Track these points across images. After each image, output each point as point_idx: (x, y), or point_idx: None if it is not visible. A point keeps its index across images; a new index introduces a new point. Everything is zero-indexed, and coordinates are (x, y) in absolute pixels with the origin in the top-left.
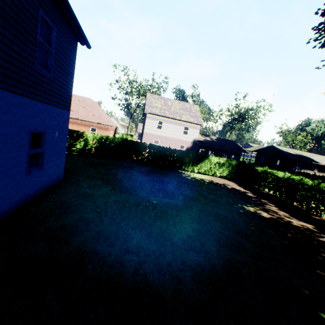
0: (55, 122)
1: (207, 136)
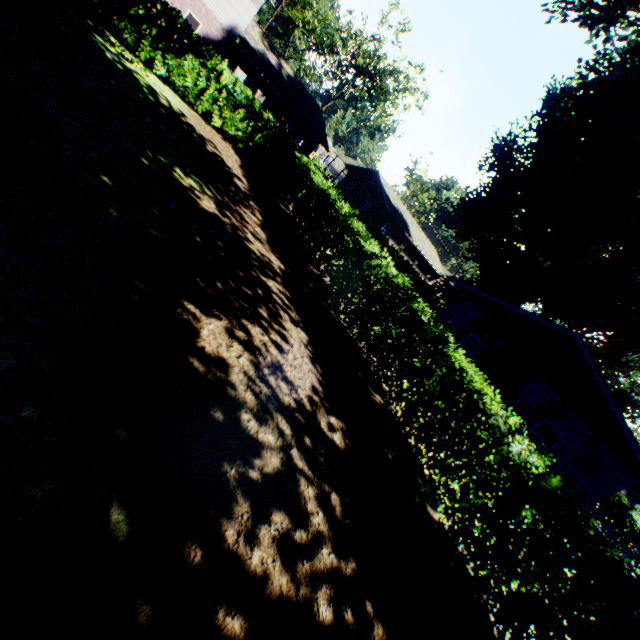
0: None
1: (275, 54)
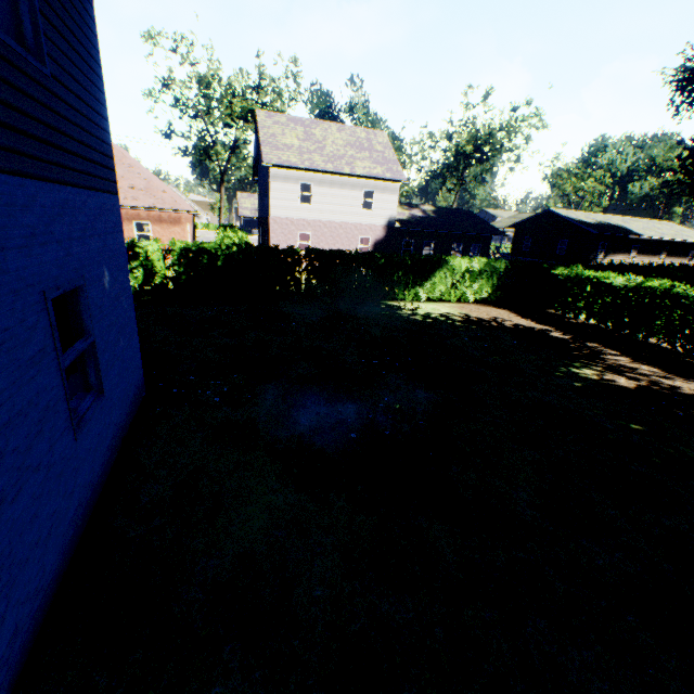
0: (95, 240)
1: (414, 208)
